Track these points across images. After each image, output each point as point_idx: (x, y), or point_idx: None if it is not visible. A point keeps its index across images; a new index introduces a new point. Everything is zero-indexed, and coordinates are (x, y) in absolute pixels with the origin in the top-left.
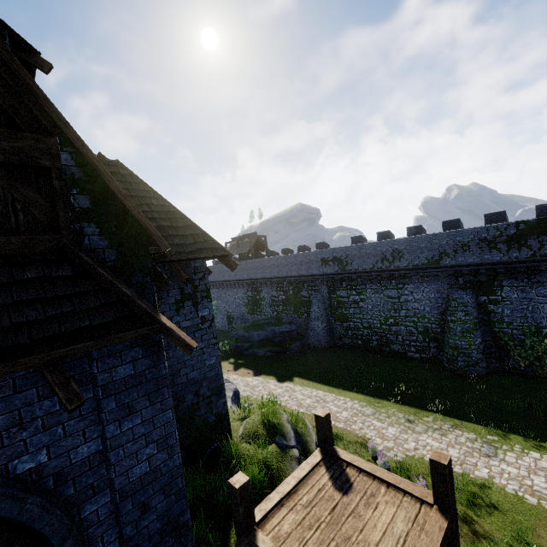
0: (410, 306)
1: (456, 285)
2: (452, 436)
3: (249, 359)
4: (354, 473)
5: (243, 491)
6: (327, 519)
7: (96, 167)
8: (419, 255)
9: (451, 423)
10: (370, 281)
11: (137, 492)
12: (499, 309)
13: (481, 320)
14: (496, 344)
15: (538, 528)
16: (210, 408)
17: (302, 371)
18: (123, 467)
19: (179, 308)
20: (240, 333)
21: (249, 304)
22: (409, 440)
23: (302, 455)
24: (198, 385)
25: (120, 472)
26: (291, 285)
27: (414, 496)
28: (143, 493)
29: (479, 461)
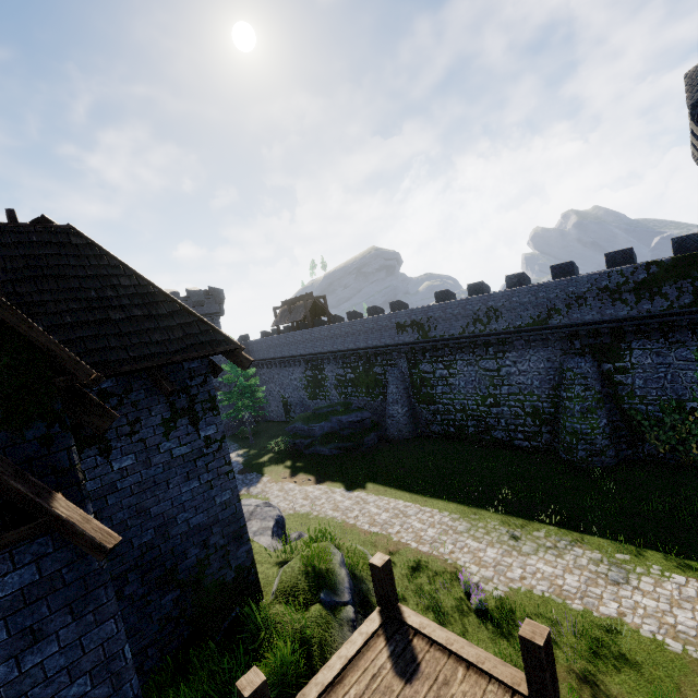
0: (514, 380)
1: (572, 350)
2: (570, 557)
3: (311, 460)
4: (423, 647)
5: (256, 697)
6: None
7: None
8: (521, 313)
9: (569, 538)
10: (461, 350)
11: None
12: (629, 380)
13: (606, 394)
14: (626, 425)
15: (684, 688)
16: (227, 562)
17: (378, 473)
18: None
19: (170, 429)
20: (298, 427)
21: (309, 387)
22: (514, 566)
23: (361, 612)
24: (206, 533)
25: None
26: (361, 359)
27: (502, 682)
28: None
29: (606, 591)
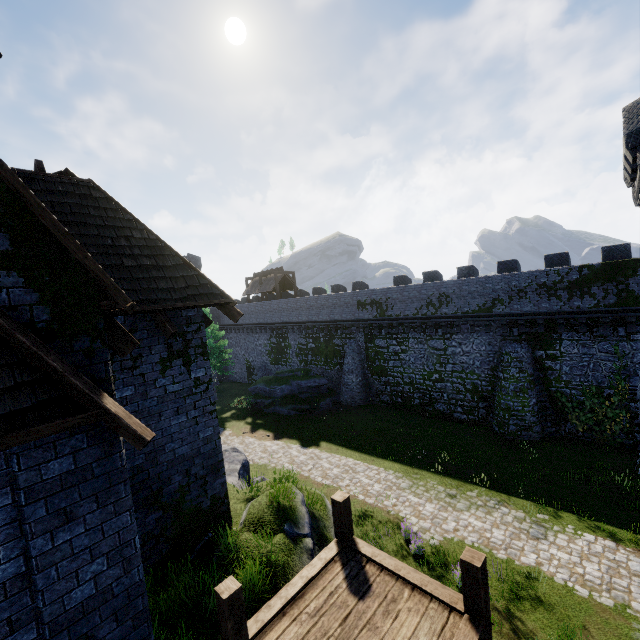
0: (458, 359)
1: (510, 336)
2: (498, 514)
3: (270, 418)
4: (374, 572)
5: (232, 601)
6: (337, 632)
7: (20, 194)
8: (469, 300)
9: (498, 499)
10: (413, 329)
11: (76, 623)
12: (557, 366)
13: (537, 377)
14: (552, 406)
15: (588, 626)
16: (204, 491)
17: (331, 434)
18: (56, 593)
19: (166, 368)
20: (260, 388)
21: (272, 353)
22: (449, 519)
23: (318, 544)
24: (189, 463)
25: (52, 599)
26: (322, 331)
27: (442, 601)
28: (85, 623)
29: (527, 544)
